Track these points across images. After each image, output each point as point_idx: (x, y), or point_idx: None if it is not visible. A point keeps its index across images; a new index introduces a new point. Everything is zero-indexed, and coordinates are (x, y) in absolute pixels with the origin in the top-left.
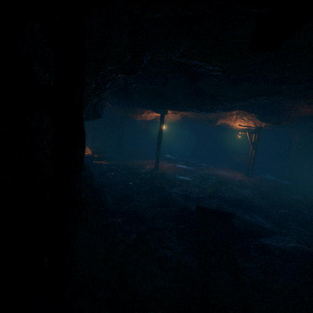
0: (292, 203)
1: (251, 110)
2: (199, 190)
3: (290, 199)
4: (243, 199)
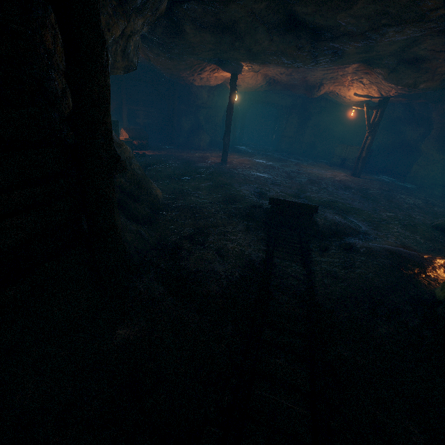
0: (404, 207)
1: (376, 61)
2: (280, 189)
3: (404, 203)
4: (338, 201)
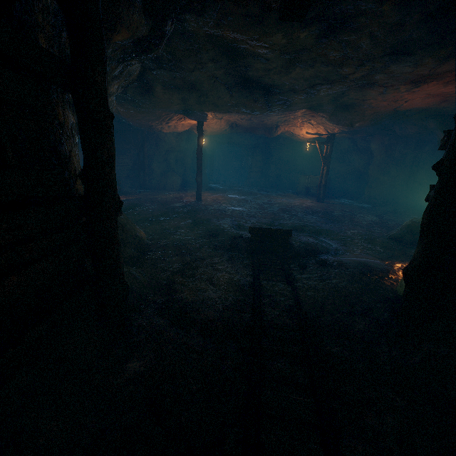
0: (364, 224)
1: (318, 108)
2: (256, 220)
3: (363, 221)
4: (308, 225)
